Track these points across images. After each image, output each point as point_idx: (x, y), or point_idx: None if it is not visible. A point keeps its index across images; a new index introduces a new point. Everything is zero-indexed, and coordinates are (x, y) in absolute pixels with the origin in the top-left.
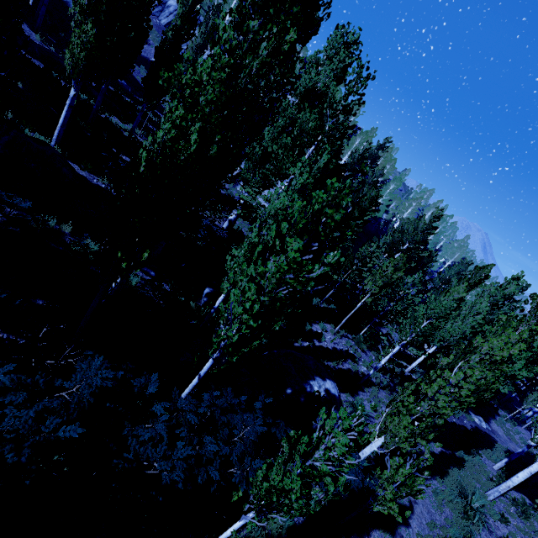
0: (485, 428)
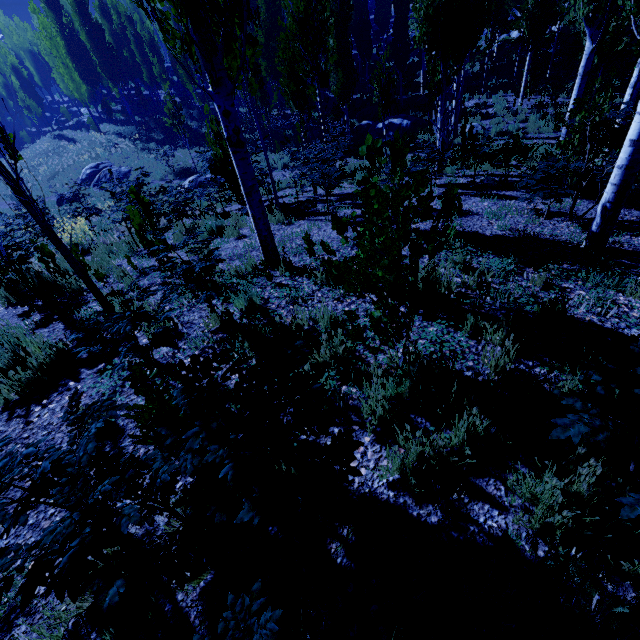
0: None
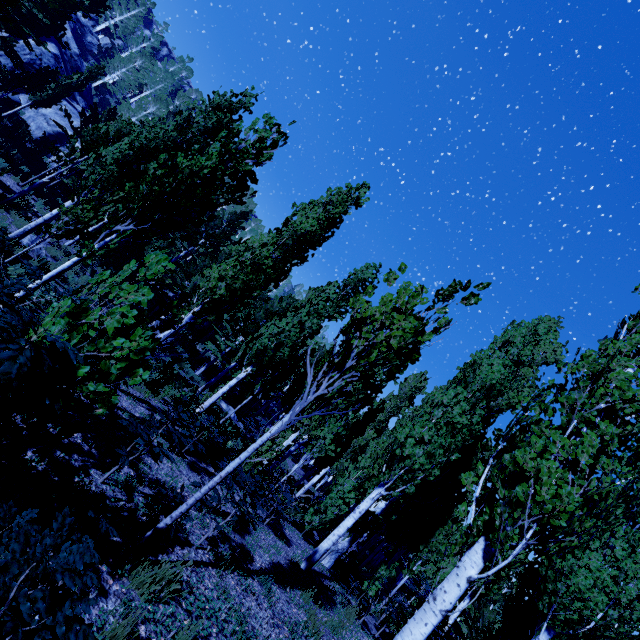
0: (232, 416)
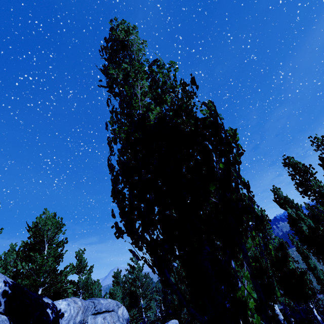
0: None
